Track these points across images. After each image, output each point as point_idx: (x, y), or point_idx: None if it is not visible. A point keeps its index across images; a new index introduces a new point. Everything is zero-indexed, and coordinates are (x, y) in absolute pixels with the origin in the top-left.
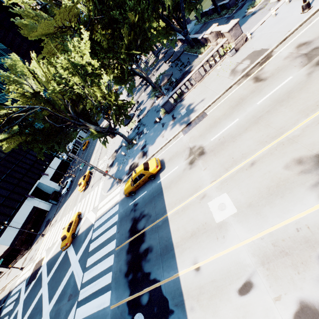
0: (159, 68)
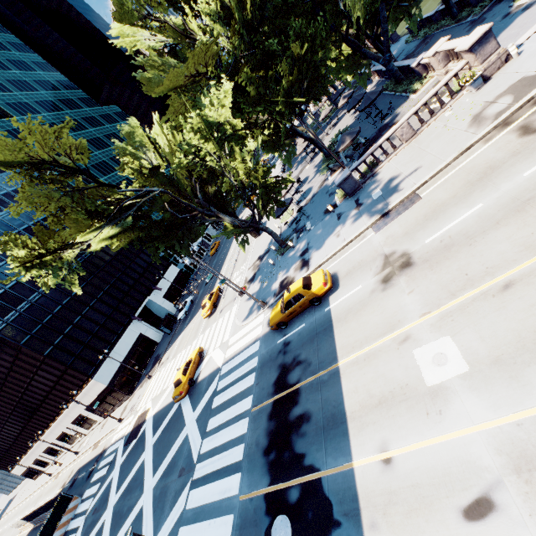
0: (338, 122)
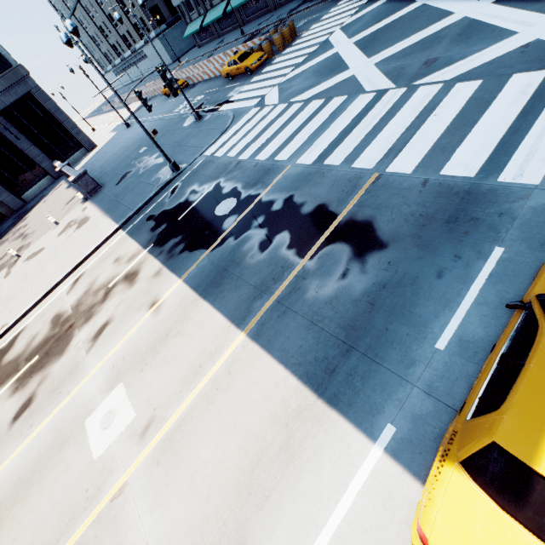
0: None
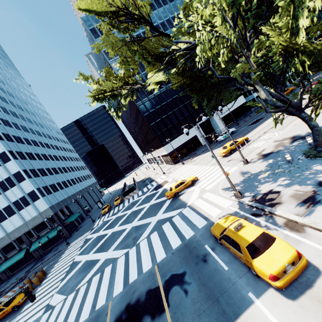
0: None
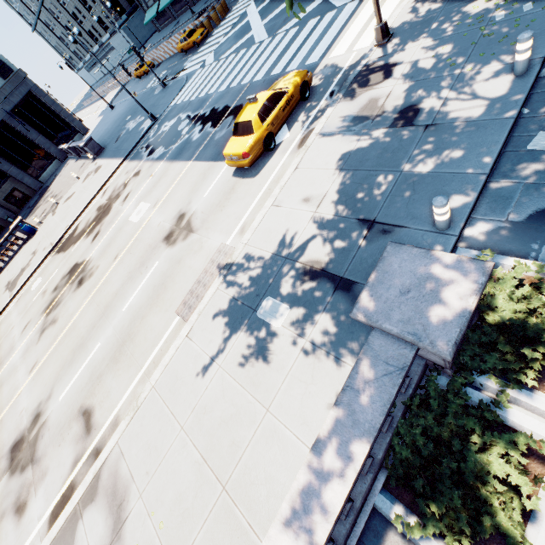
0: None
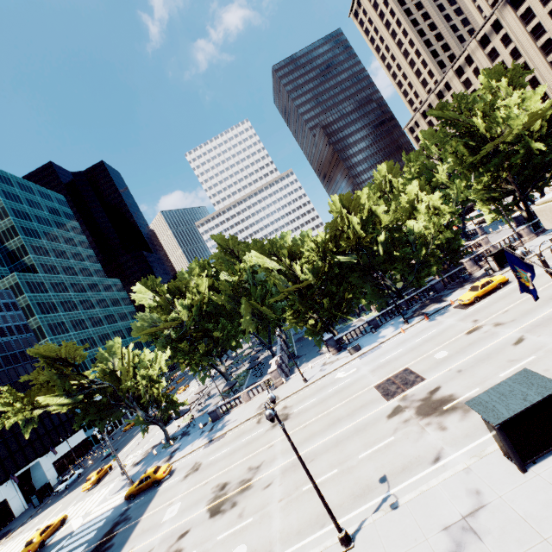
0: None
